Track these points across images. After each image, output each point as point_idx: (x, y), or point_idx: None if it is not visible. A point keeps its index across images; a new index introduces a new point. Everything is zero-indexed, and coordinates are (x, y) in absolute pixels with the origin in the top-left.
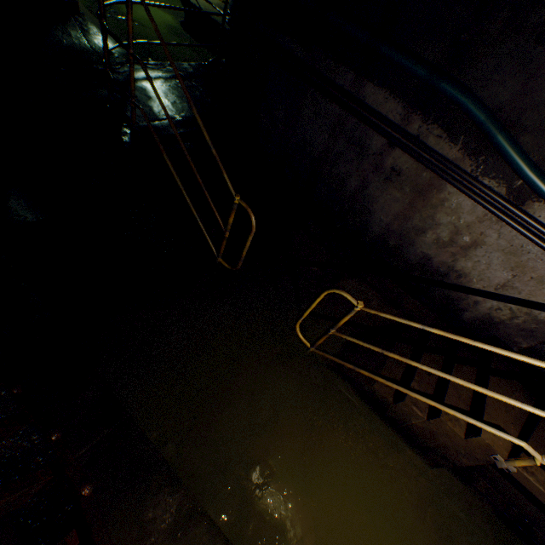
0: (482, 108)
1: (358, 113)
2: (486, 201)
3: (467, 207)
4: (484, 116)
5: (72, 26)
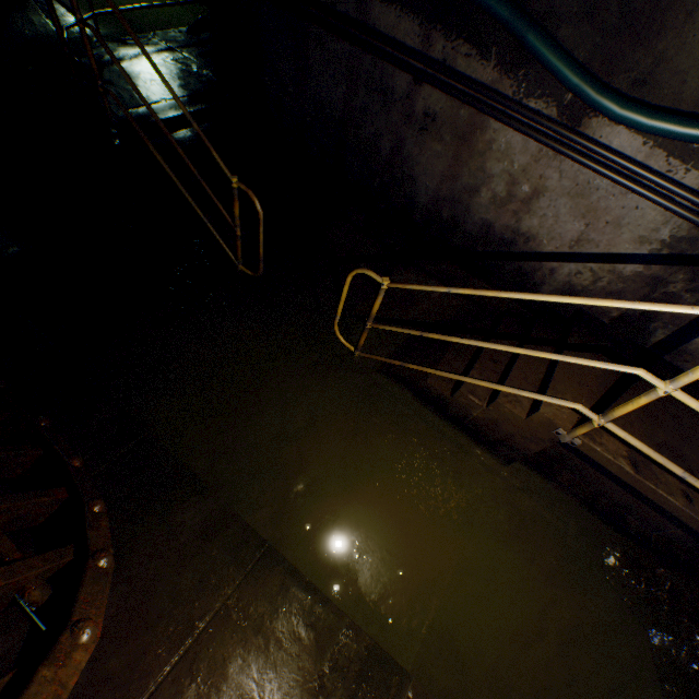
0: (504, 1)
1: (369, 46)
2: (535, 130)
3: (518, 145)
4: (507, 11)
5: (33, 10)
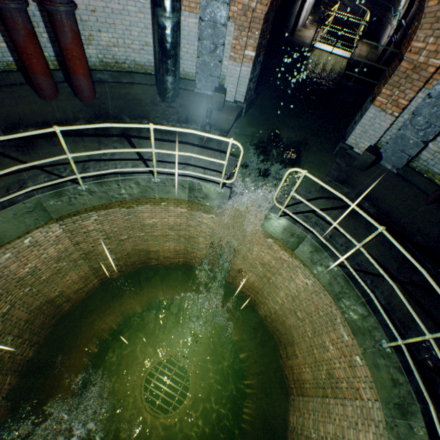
0: None
1: None
2: None
3: None
4: None
5: None
